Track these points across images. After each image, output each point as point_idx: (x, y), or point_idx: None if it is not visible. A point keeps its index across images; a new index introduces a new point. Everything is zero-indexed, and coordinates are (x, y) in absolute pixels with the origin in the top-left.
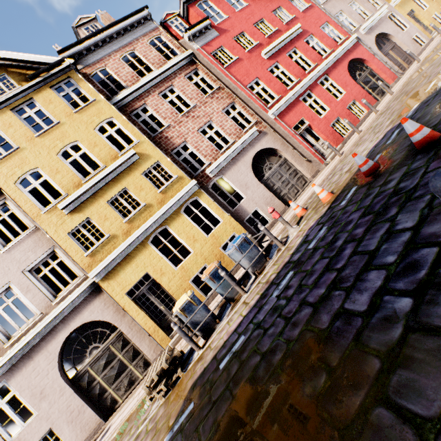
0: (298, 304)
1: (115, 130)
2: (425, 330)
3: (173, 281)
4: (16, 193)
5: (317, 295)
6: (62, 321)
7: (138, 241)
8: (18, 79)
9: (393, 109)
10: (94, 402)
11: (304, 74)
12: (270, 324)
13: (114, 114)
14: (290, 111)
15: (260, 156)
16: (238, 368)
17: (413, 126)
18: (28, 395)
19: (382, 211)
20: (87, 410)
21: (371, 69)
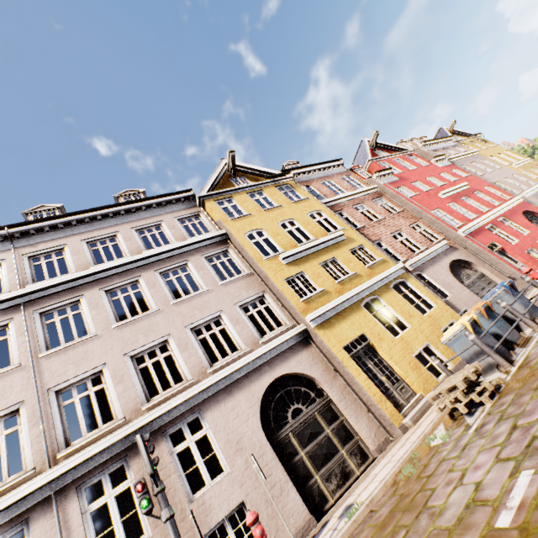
0: None
1: (323, 218)
2: None
3: (394, 349)
4: (245, 241)
5: None
6: (267, 363)
7: (352, 301)
8: (251, 180)
9: None
10: (295, 486)
11: (482, 213)
12: None
13: (322, 209)
14: (478, 234)
15: (453, 266)
16: None
17: None
18: (223, 439)
19: None
20: (292, 491)
21: None
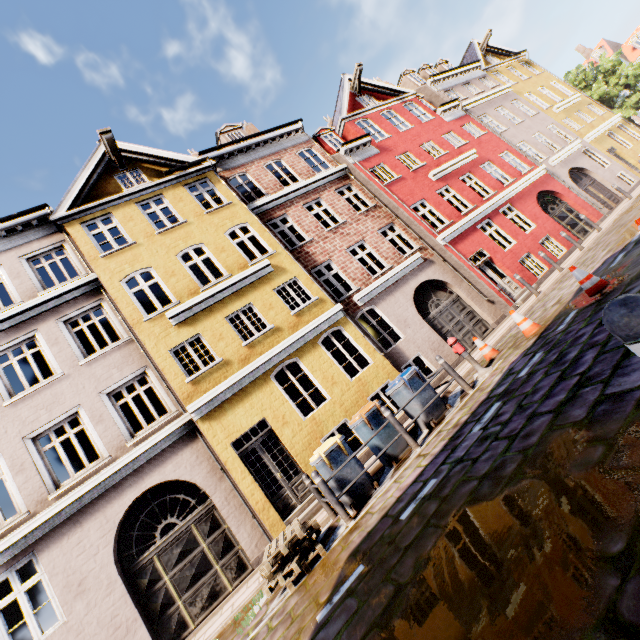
0: (525, 419)
1: (248, 237)
2: None
3: (298, 436)
4: (120, 292)
5: (555, 402)
6: (134, 472)
7: (258, 372)
8: (150, 175)
9: (606, 242)
10: (151, 618)
11: (482, 201)
12: (481, 452)
13: (250, 220)
14: (465, 239)
15: (423, 289)
16: (440, 504)
17: None
18: (61, 583)
19: None
20: (141, 629)
21: (566, 204)
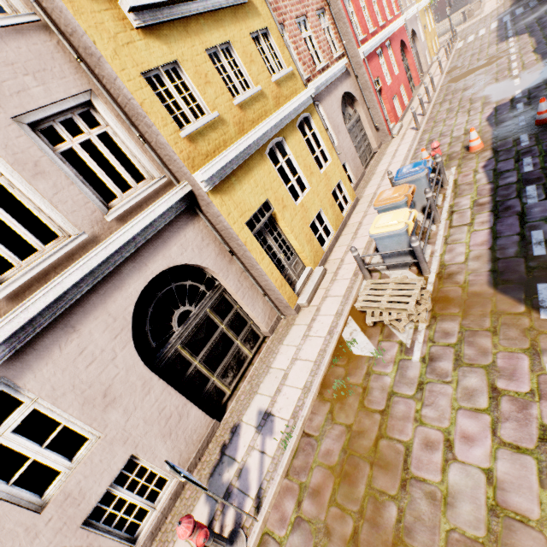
0: None
1: None
2: None
3: (295, 220)
4: None
5: None
6: (131, 257)
7: (257, 144)
8: None
9: (464, 99)
10: (192, 400)
11: (379, 26)
12: None
13: None
14: (371, 60)
15: (342, 101)
16: None
17: None
18: (75, 403)
19: None
20: (193, 410)
21: (407, 62)
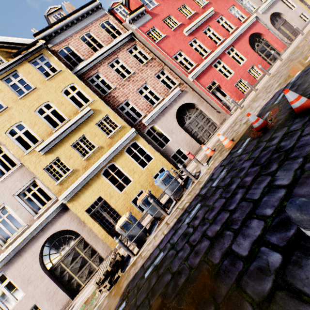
0: (201, 235)
1: (76, 92)
2: (289, 290)
3: (118, 202)
4: (7, 140)
5: (214, 231)
6: (41, 230)
7: (93, 173)
8: (5, 56)
9: (281, 74)
10: (64, 285)
11: (216, 46)
12: (180, 248)
13: (75, 81)
14: (204, 75)
15: (182, 109)
16: (156, 281)
17: (292, 96)
18: (19, 281)
19: (266, 165)
20: (60, 291)
21: (266, 41)
